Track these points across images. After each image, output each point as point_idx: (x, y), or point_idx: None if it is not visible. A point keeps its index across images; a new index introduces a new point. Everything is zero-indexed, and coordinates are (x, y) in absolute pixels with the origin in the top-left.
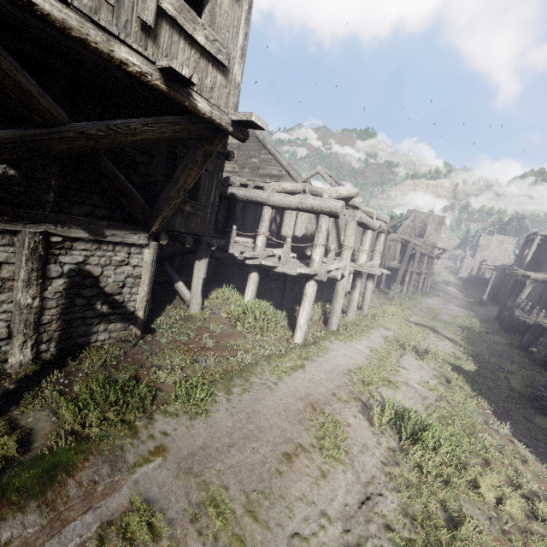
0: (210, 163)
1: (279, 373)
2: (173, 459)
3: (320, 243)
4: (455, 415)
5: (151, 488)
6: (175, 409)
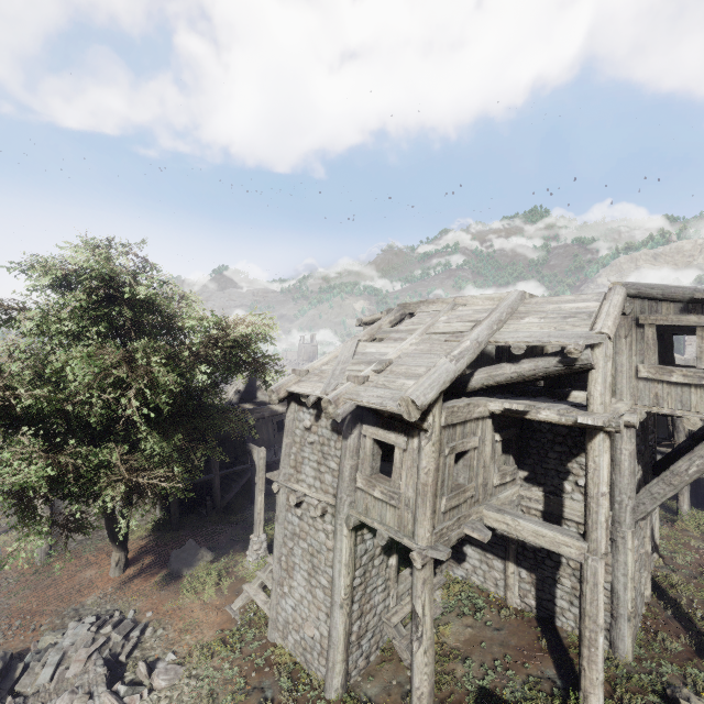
0: None
1: None
2: None
3: None
4: None
5: None
6: None
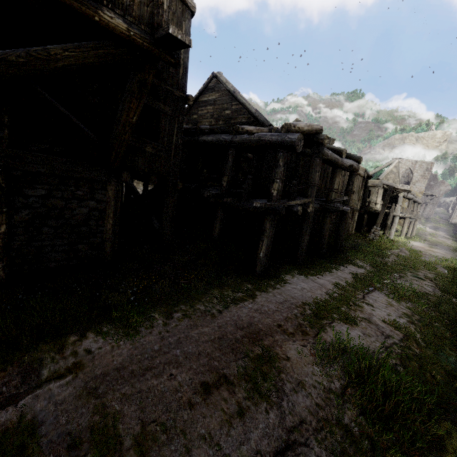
0: (169, 107)
1: (225, 301)
2: (82, 377)
3: (277, 177)
4: (424, 358)
5: (45, 405)
6: (109, 329)
